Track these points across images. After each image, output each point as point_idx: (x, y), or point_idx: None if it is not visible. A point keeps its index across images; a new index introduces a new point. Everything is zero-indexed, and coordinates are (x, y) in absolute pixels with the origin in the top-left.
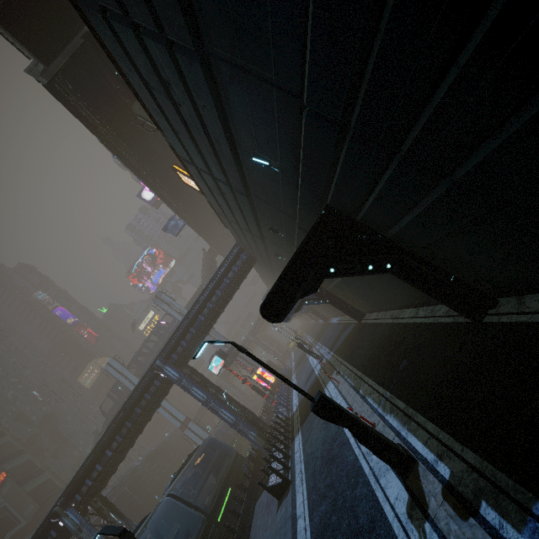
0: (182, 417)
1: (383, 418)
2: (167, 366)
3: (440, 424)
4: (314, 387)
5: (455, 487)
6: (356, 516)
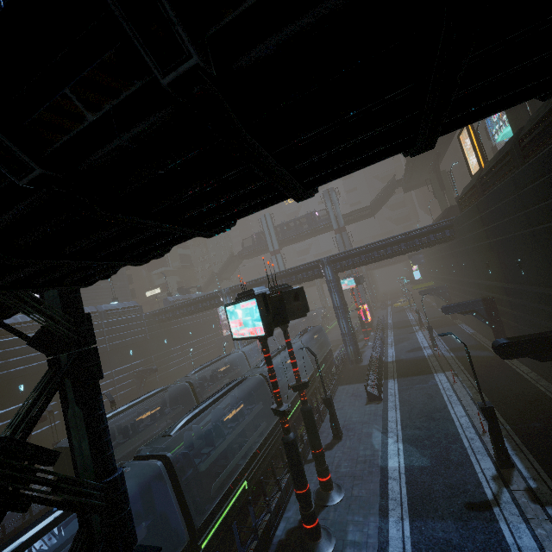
0: None
1: None
2: (328, 267)
3: (545, 470)
4: (420, 363)
5: (535, 492)
6: (448, 453)
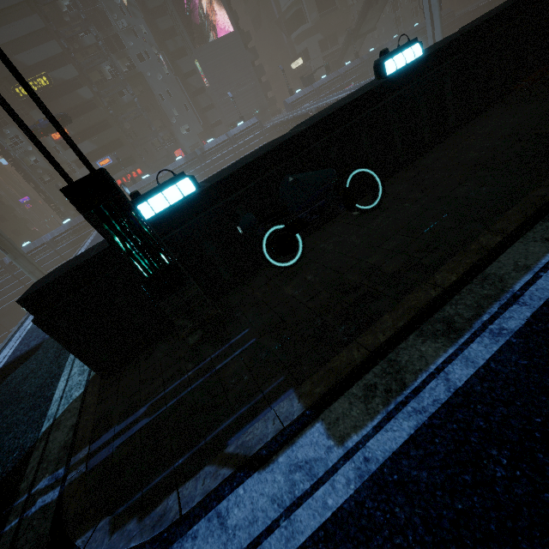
0: None
1: None
2: None
3: None
4: None
5: None
6: None
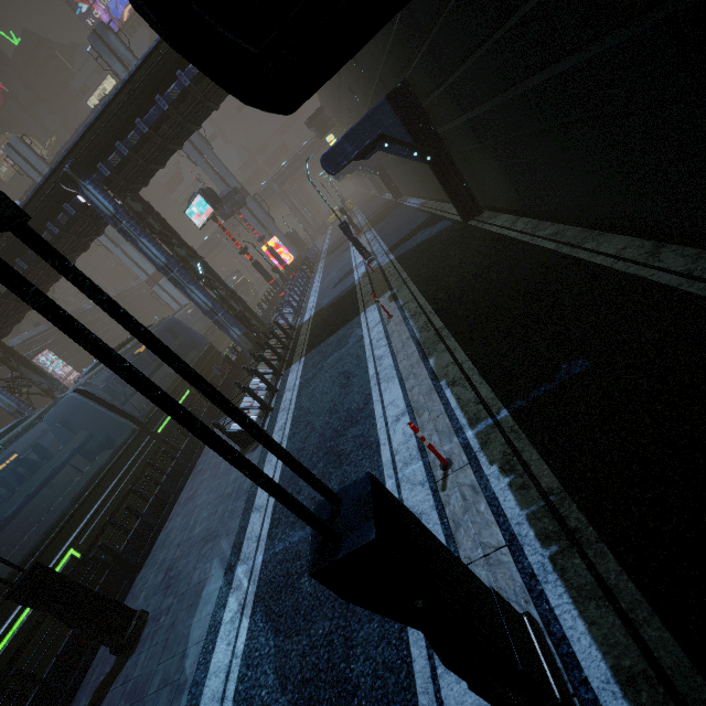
0: (150, 269)
1: (476, 465)
2: (88, 185)
3: None
4: (345, 301)
5: None
6: (349, 642)
